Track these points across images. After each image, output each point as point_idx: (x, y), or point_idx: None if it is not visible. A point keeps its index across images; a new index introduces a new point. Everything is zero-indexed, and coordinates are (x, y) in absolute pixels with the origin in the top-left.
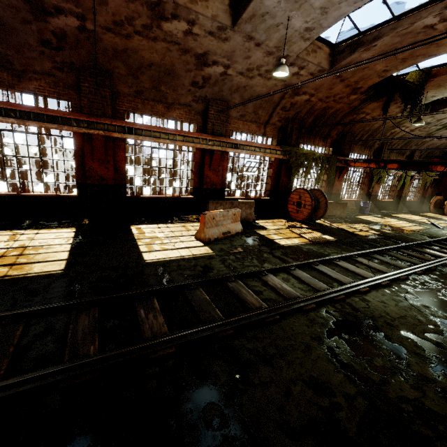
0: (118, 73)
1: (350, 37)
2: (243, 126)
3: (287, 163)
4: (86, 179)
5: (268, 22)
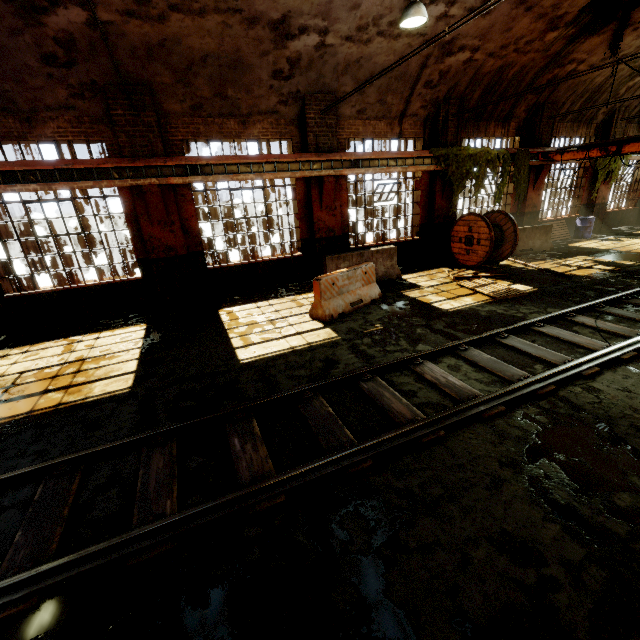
0: (160, 83)
1: None
2: (364, 128)
3: (443, 177)
4: (148, 252)
5: None
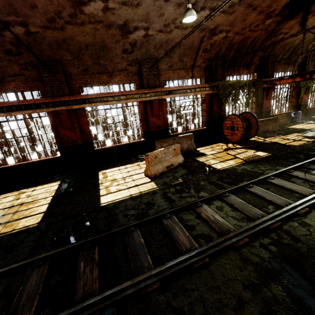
0: (66, 60)
1: None
2: (173, 74)
3: (217, 96)
4: (63, 143)
5: None
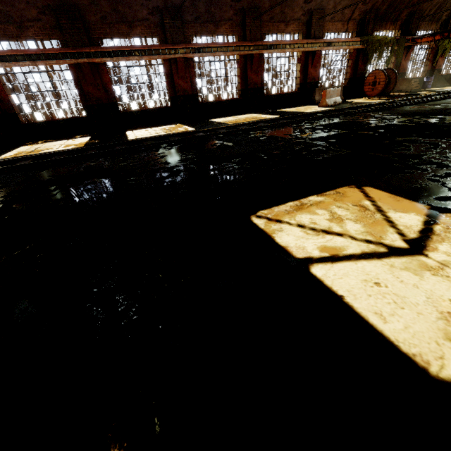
0: (263, 7)
1: None
2: (332, 26)
3: (364, 52)
4: (248, 85)
5: None
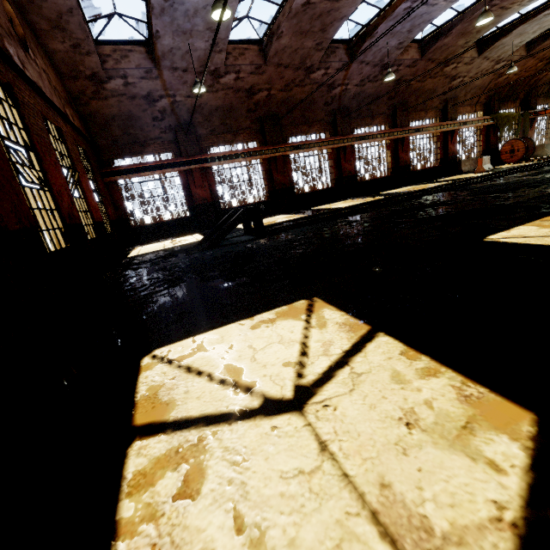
0: (410, 102)
1: (540, 33)
2: (463, 110)
3: (493, 127)
4: (399, 163)
5: (499, 48)
